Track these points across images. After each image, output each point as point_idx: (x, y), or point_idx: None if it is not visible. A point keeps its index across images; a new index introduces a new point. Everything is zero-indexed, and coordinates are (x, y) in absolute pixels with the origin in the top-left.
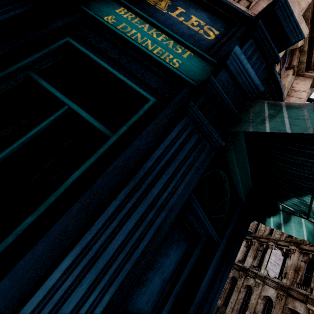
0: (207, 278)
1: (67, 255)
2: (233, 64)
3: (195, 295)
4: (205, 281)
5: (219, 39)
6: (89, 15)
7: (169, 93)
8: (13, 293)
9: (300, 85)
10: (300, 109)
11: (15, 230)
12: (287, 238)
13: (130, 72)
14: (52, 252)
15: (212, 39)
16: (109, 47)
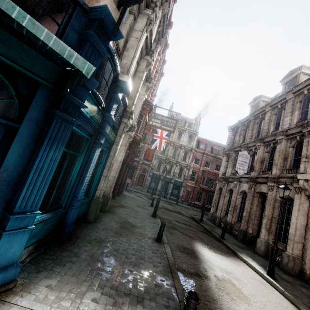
0: (13, 158)
1: None
2: None
3: None
4: (12, 161)
5: None
6: None
7: None
8: None
9: None
10: None
11: None
12: (255, 138)
13: None
14: None
15: None
16: None
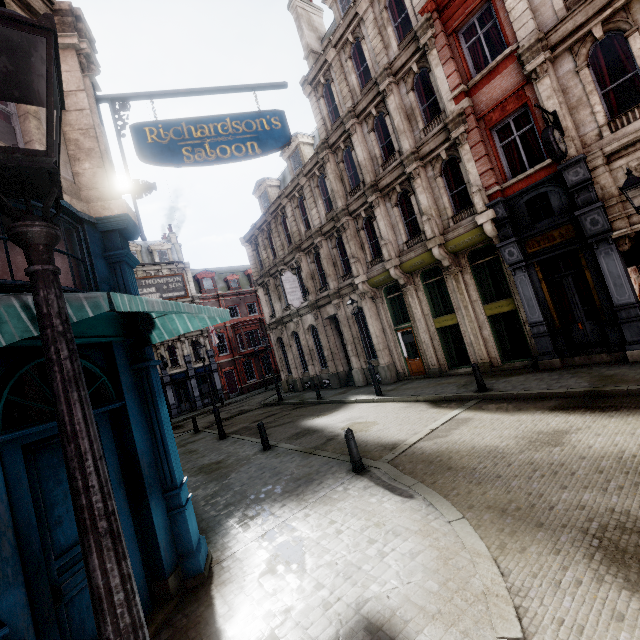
0: (140, 439)
1: None
2: None
3: (139, 462)
4: (141, 442)
5: None
6: None
7: None
8: None
9: (65, 76)
10: None
11: None
12: (289, 247)
13: None
14: None
15: None
16: None
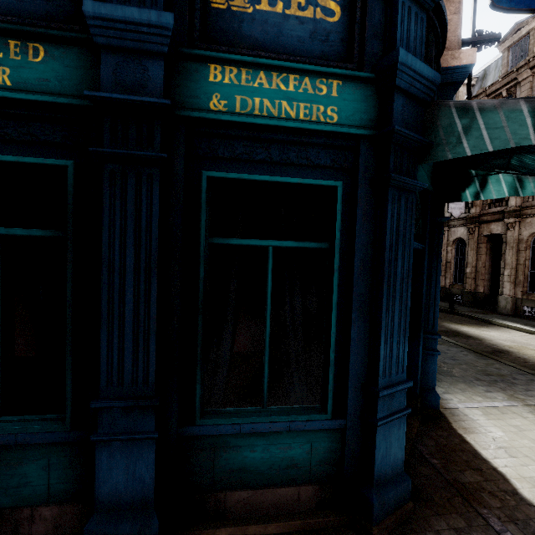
0: (424, 282)
1: (381, 341)
2: (402, 78)
3: (421, 301)
4: (424, 285)
5: (348, 9)
6: (192, 119)
7: (346, 161)
8: (360, 373)
9: None
10: (496, 112)
11: (331, 351)
12: None
13: (292, 164)
14: (362, 345)
15: (339, 17)
16: (248, 147)
